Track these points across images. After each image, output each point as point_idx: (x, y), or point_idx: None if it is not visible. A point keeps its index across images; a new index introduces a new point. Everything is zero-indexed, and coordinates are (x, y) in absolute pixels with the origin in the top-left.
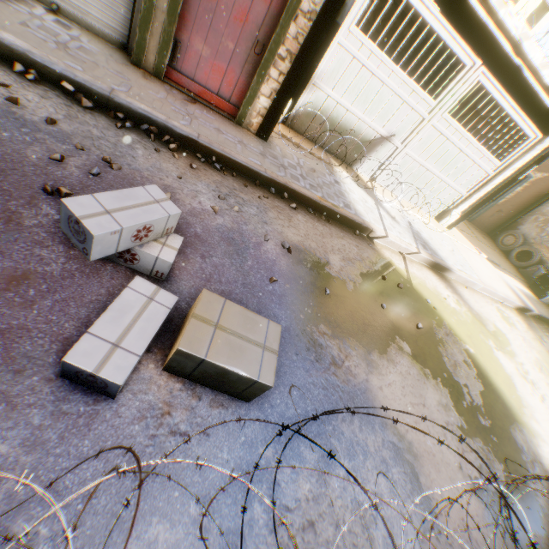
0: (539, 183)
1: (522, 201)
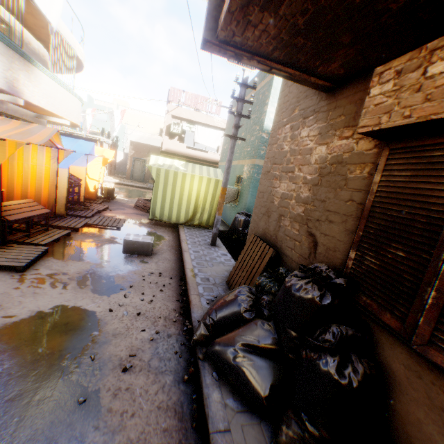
0: None
1: None
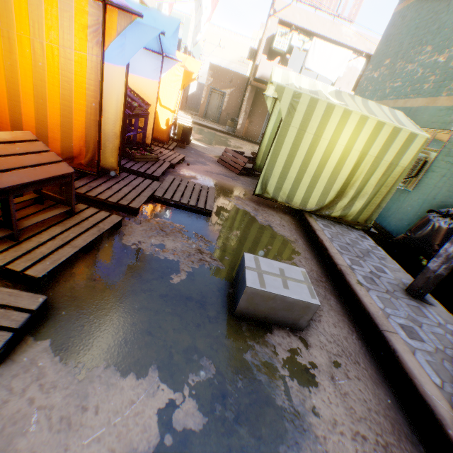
0: (234, 94)
1: (235, 105)
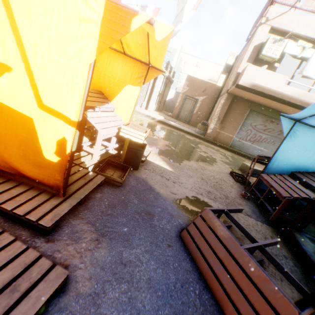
0: (206, 101)
1: (206, 110)
